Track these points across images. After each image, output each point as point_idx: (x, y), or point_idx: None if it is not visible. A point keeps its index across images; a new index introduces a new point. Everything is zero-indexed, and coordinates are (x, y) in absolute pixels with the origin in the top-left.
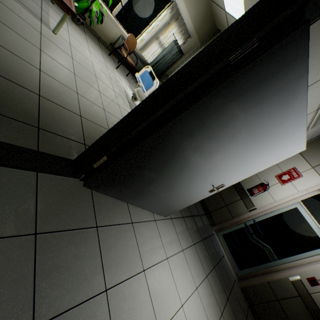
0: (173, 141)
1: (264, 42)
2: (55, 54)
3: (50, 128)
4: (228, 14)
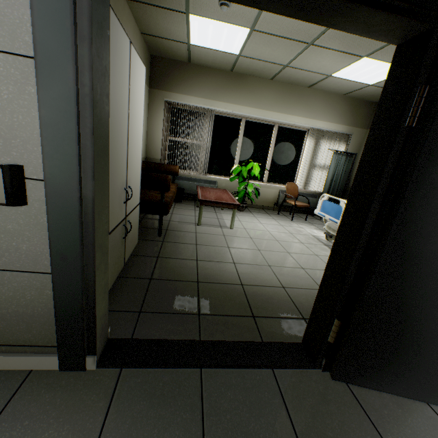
0: (417, 253)
1: (434, 80)
2: (238, 244)
3: (262, 312)
4: (377, 83)
